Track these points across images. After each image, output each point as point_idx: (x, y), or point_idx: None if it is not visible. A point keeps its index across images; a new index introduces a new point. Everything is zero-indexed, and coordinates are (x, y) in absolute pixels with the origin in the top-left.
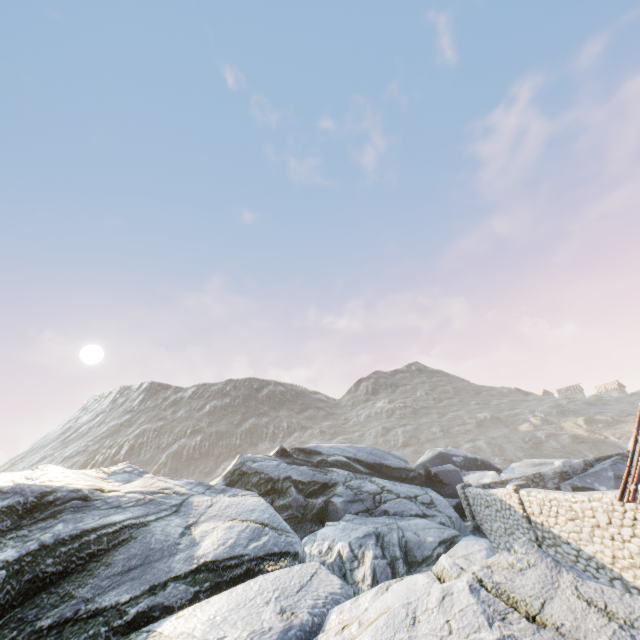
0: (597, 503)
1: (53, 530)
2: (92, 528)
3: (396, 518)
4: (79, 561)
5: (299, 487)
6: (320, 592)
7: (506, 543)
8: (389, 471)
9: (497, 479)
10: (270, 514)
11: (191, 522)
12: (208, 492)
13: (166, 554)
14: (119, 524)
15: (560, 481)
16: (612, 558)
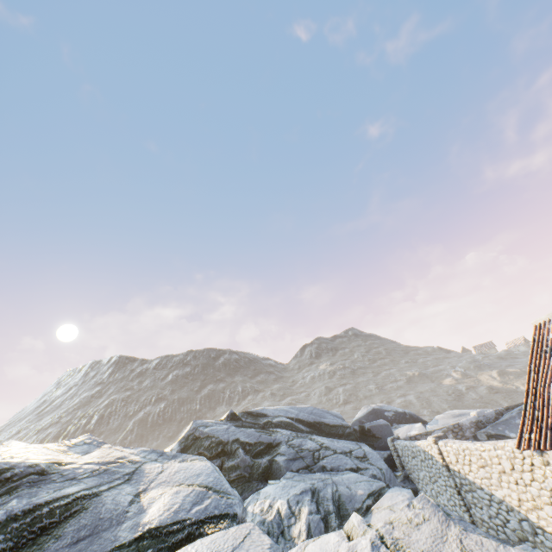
0: (501, 451)
1: (7, 506)
2: (45, 502)
3: (331, 473)
4: (30, 535)
5: (246, 448)
6: None
7: (432, 490)
8: (328, 428)
9: (423, 431)
10: (214, 477)
11: (141, 489)
12: (160, 459)
13: (114, 523)
14: (72, 496)
15: (476, 430)
16: (518, 501)
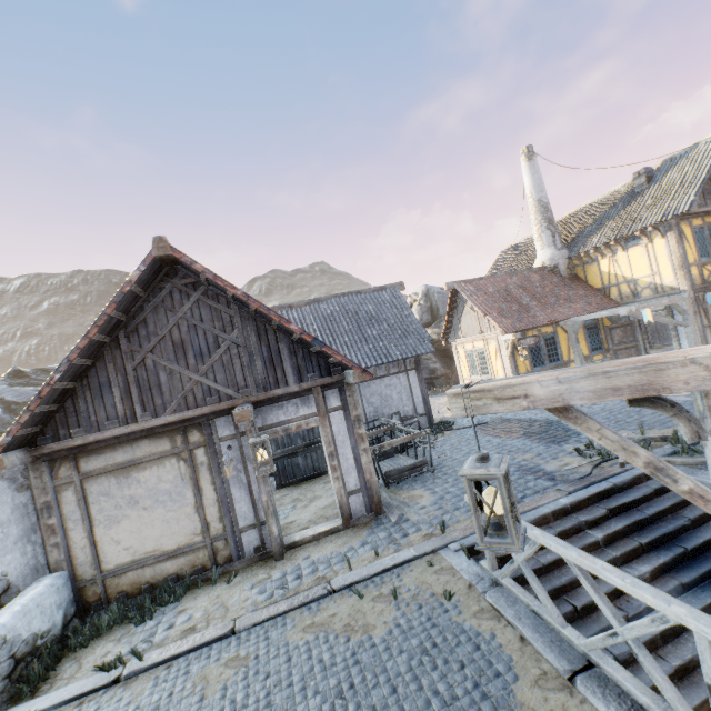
0: None
1: None
2: None
3: None
4: None
5: (12, 407)
6: None
7: None
8: None
9: None
10: None
11: None
12: None
13: None
14: None
15: None
16: None
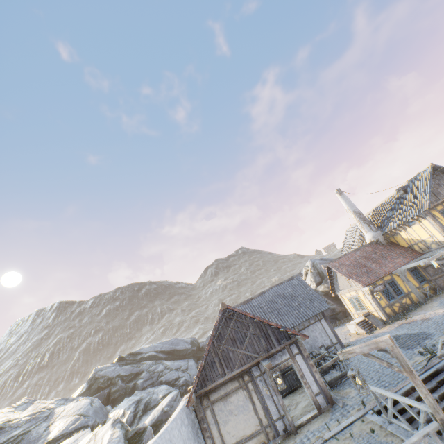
0: None
1: None
2: (4, 441)
3: (156, 387)
4: None
5: (124, 378)
6: (79, 441)
7: None
8: (178, 352)
9: None
10: (87, 408)
11: (51, 423)
12: (66, 402)
13: (36, 441)
14: (16, 435)
15: None
16: None
